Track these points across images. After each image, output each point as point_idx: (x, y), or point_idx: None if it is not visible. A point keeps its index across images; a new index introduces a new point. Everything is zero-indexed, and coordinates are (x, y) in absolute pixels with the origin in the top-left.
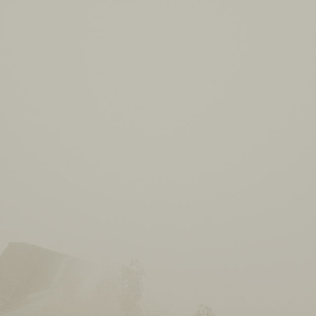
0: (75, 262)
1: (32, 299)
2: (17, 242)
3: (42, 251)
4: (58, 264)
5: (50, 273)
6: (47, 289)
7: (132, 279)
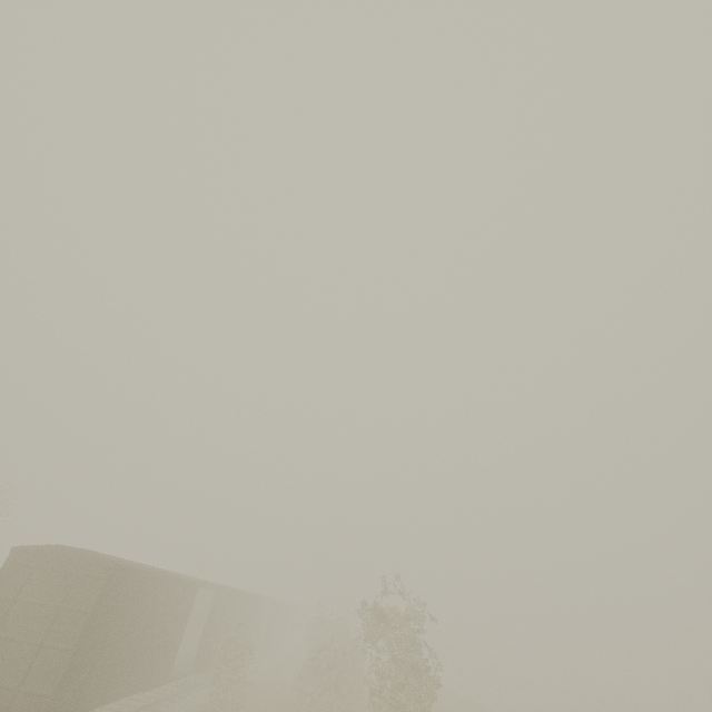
0: (236, 601)
1: None
2: (36, 546)
3: (112, 567)
4: (181, 608)
5: (158, 636)
6: (159, 685)
7: (404, 638)
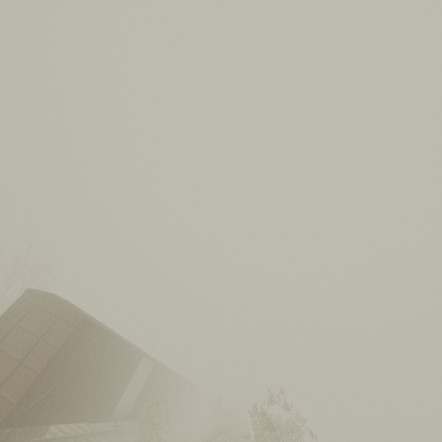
0: (167, 376)
1: (69, 438)
2: (40, 291)
3: (81, 318)
4: (127, 368)
5: (107, 383)
6: (102, 421)
7: None
